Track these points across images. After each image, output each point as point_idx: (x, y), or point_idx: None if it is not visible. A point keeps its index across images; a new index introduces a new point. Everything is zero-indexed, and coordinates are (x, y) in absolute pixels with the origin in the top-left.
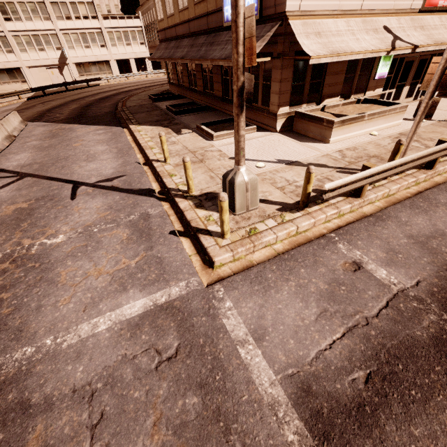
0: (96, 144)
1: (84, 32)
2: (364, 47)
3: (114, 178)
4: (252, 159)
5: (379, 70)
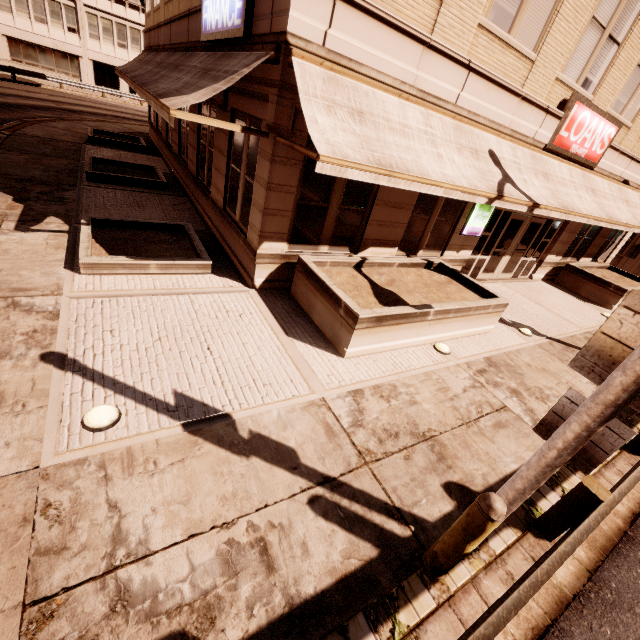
0: None
1: None
2: (448, 175)
3: None
4: (107, 376)
5: (471, 221)
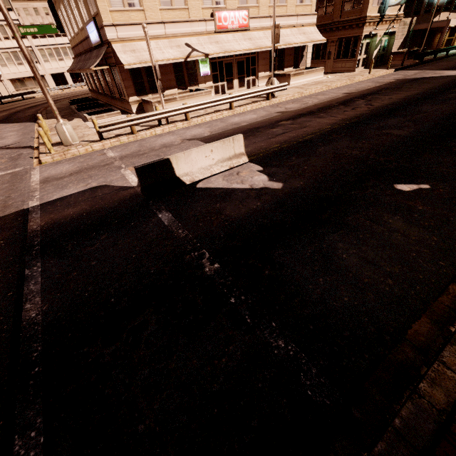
0: (9, 132)
1: (15, 51)
2: (166, 57)
3: (11, 144)
4: None
5: (201, 70)
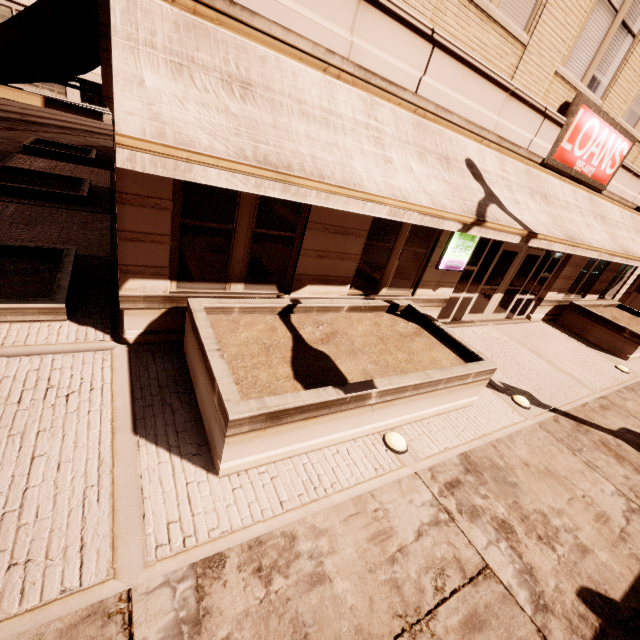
0: None
1: None
2: (398, 187)
3: None
4: None
5: (450, 252)
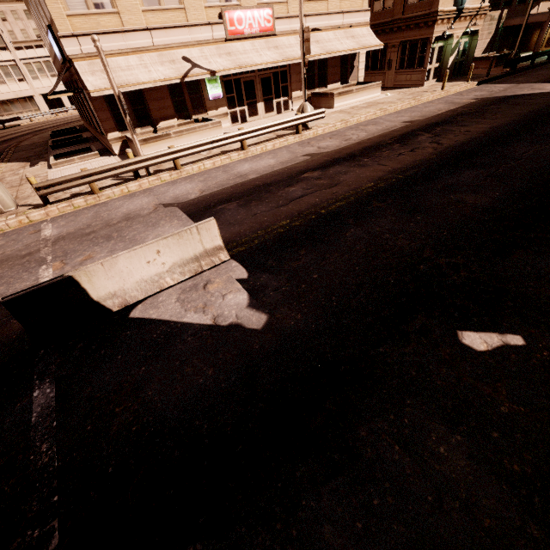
0: None
1: None
2: (153, 77)
3: None
4: None
5: (210, 92)
